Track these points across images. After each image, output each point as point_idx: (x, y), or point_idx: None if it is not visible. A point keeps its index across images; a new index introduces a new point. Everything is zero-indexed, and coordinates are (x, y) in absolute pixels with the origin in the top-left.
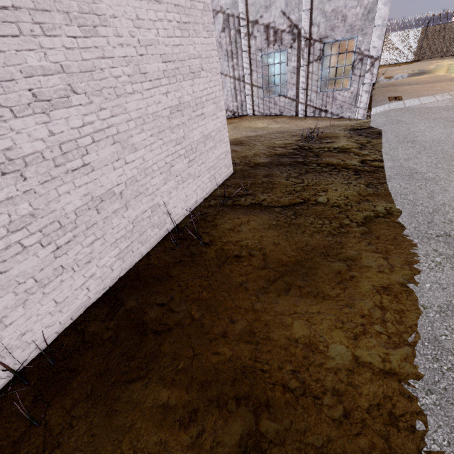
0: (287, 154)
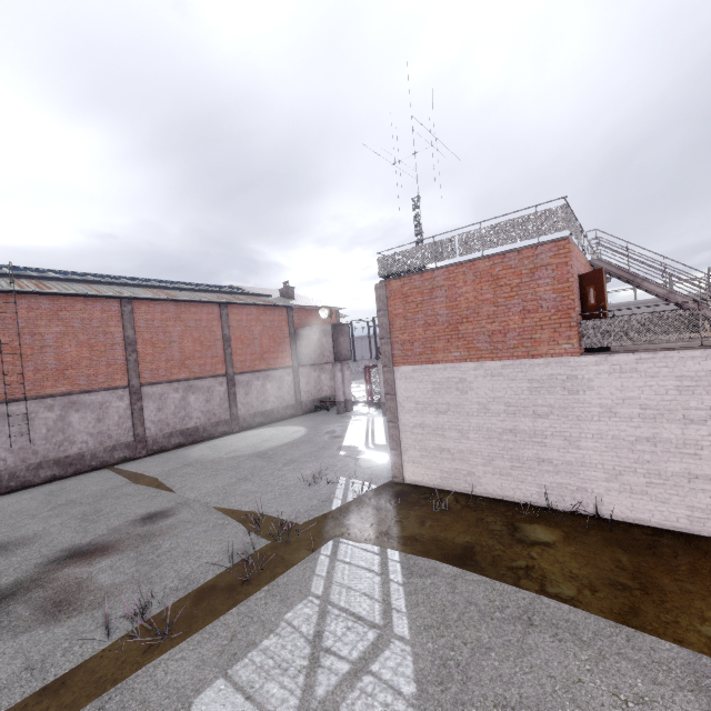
0: None
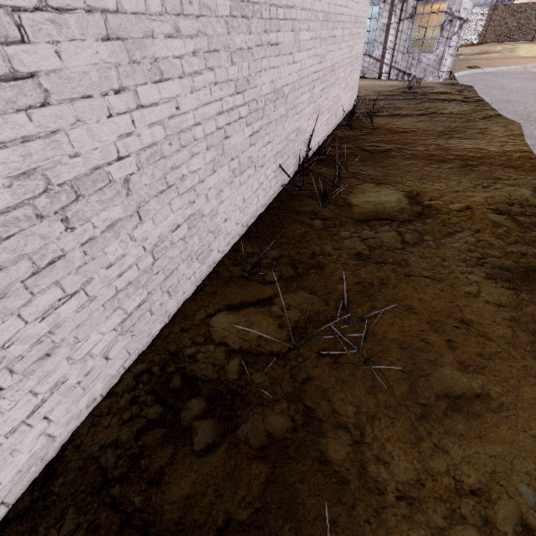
0: (397, 95)
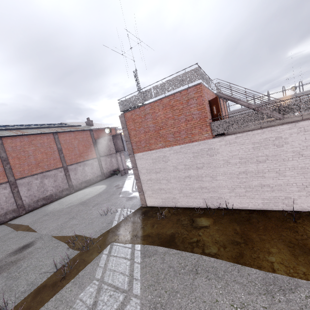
0: None
